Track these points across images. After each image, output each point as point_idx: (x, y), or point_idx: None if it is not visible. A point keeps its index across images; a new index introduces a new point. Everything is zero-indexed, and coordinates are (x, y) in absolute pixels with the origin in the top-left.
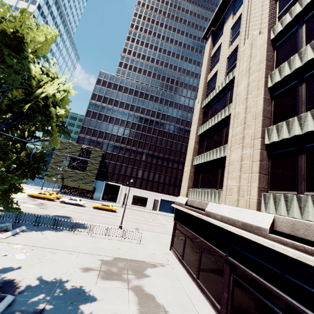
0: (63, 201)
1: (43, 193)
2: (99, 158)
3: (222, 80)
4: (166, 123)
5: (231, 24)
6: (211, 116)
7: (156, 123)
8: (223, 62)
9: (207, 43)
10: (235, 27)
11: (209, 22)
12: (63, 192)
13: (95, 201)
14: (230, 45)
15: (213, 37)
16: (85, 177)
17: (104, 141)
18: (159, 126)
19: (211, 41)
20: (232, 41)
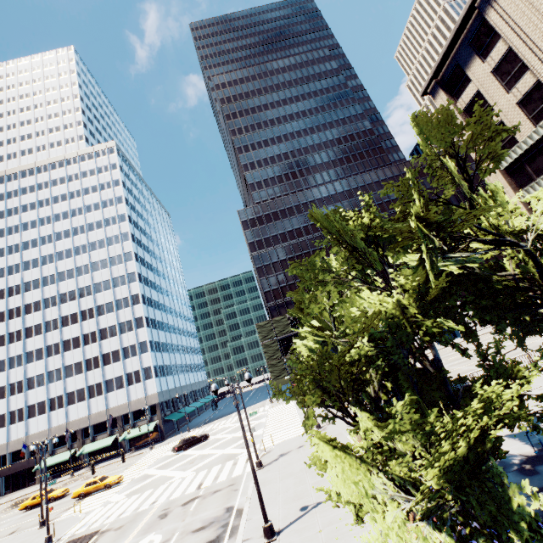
0: None
1: None
2: None
3: (529, 128)
4: None
5: (488, 68)
6: (537, 171)
7: None
8: (509, 110)
9: (437, 99)
10: (500, 69)
11: (428, 77)
12: None
13: None
14: (509, 89)
15: (444, 89)
16: None
17: None
18: None
19: (446, 95)
20: (508, 84)
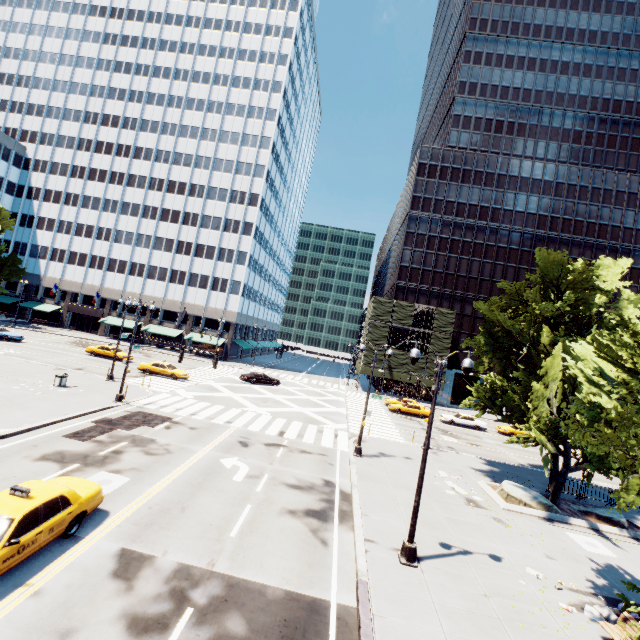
0: (451, 421)
1: (415, 406)
2: (450, 328)
3: None
4: (572, 240)
5: None
6: None
7: (549, 242)
8: None
9: None
10: None
11: None
12: (388, 391)
13: (454, 410)
14: None
15: None
16: (427, 365)
17: (445, 291)
18: (557, 248)
19: None
20: None
